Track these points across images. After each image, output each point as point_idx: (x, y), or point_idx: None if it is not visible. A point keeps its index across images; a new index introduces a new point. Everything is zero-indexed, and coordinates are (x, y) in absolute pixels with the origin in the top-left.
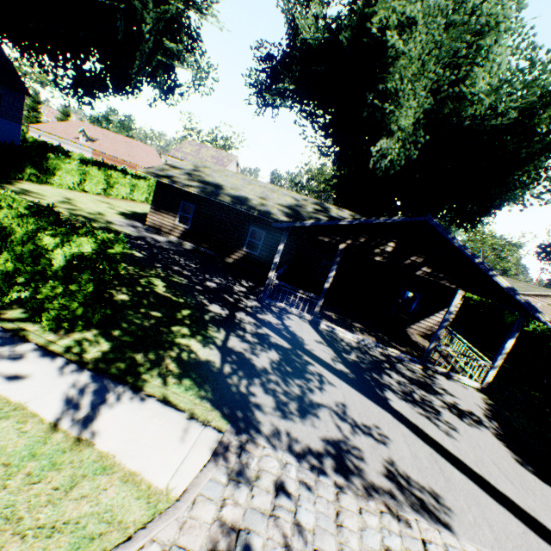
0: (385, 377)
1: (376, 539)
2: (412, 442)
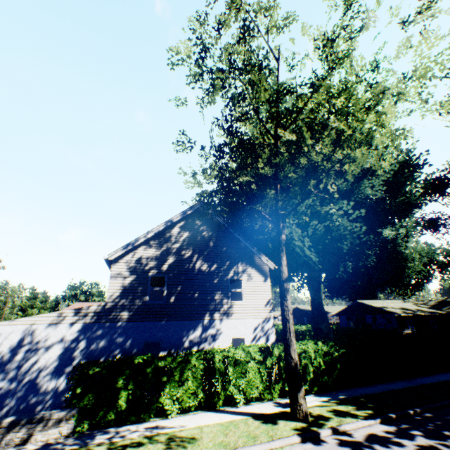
0: None
1: None
2: None
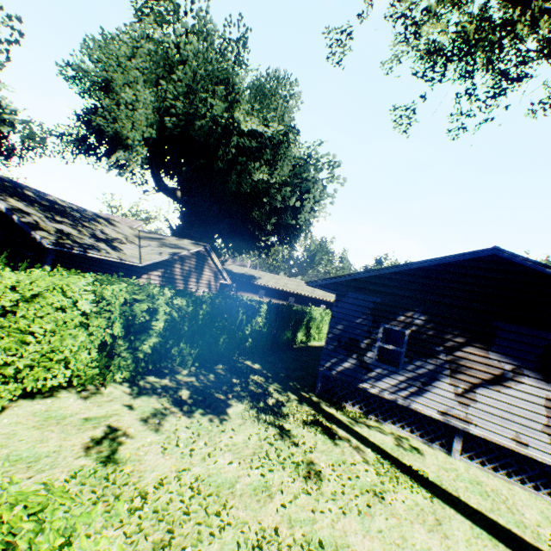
0: None
1: None
2: None
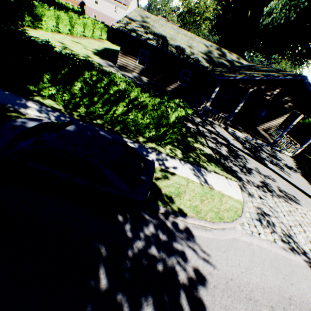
0: (261, 154)
1: (286, 208)
2: (281, 180)
